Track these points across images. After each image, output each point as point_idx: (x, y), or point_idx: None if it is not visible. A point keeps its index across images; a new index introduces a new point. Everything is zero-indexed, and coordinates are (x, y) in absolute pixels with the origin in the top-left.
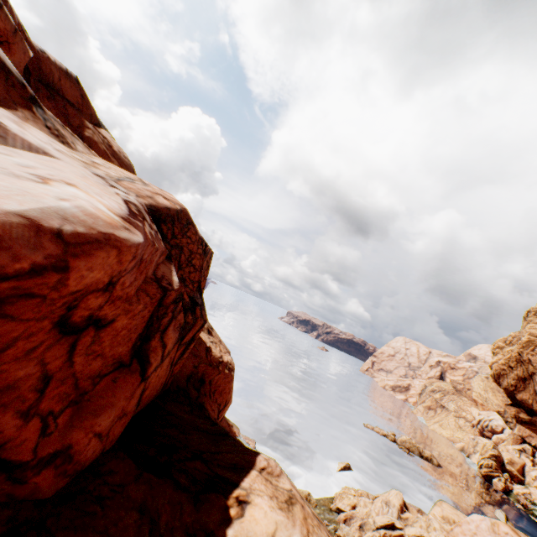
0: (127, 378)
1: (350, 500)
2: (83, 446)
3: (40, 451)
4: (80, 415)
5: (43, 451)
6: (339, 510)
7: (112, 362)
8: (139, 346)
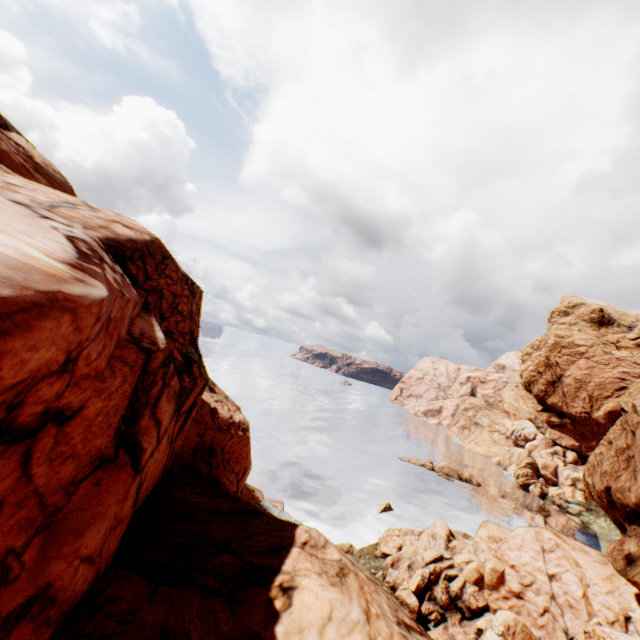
0: (114, 477)
1: (395, 542)
2: (68, 580)
3: (4, 607)
4: (55, 542)
5: (8, 606)
6: (385, 555)
7: (89, 461)
8: (125, 432)
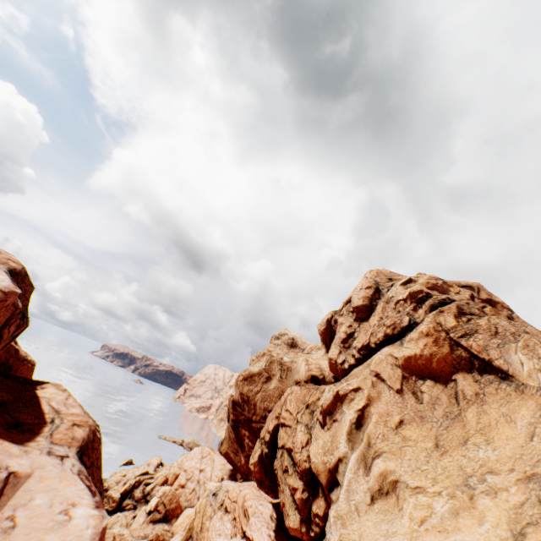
0: None
1: (122, 473)
2: None
3: None
4: None
5: None
6: None
7: None
8: (1, 330)
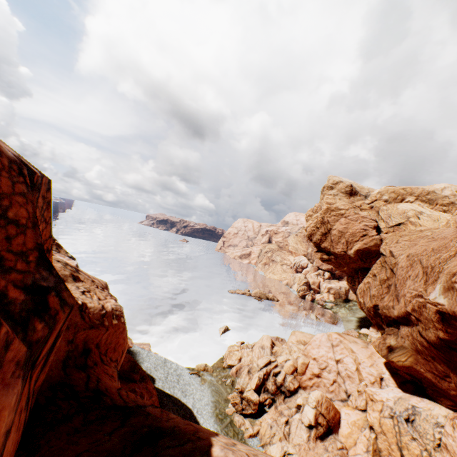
0: None
1: (237, 356)
2: None
3: None
4: None
5: None
6: (230, 366)
7: None
8: None
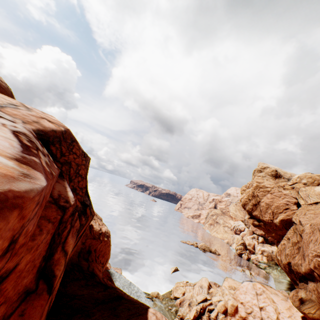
0: (34, 304)
1: (181, 290)
2: None
3: None
4: None
5: None
6: (176, 298)
7: (16, 298)
8: (43, 266)
